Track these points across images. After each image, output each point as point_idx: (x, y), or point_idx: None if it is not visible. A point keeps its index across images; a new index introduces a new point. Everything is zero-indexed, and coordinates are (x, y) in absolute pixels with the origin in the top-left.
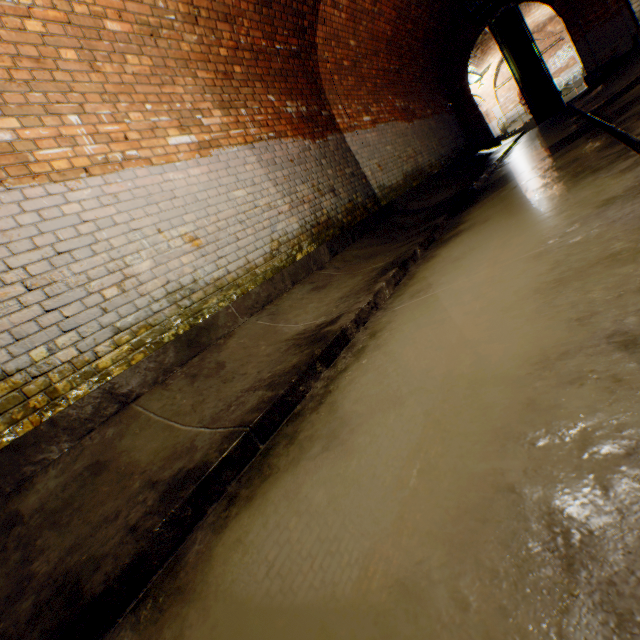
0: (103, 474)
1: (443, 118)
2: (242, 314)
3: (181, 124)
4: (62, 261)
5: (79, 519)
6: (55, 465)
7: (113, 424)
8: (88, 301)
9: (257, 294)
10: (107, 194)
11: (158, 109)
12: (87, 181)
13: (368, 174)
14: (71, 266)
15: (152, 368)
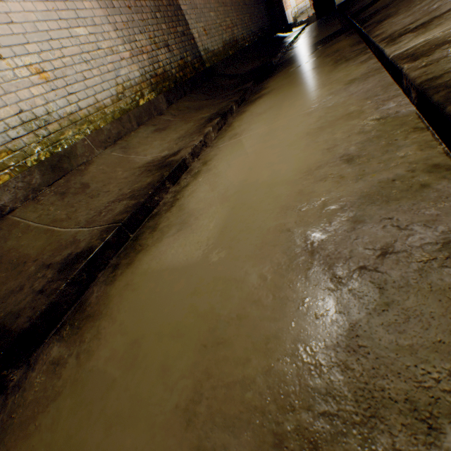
0: None
1: None
2: (97, 147)
3: None
4: None
5: None
6: None
7: None
8: None
9: (109, 131)
10: None
11: None
12: None
13: (196, 36)
14: None
15: (21, 187)
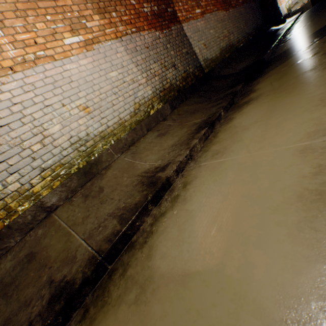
0: (32, 262)
1: (249, 5)
2: (116, 152)
3: (72, 28)
4: (4, 131)
5: (16, 294)
6: (11, 252)
7: (42, 227)
8: (23, 154)
9: (125, 139)
10: (27, 84)
11: (55, 19)
12: (13, 76)
13: (197, 51)
14: (10, 134)
15: (64, 190)
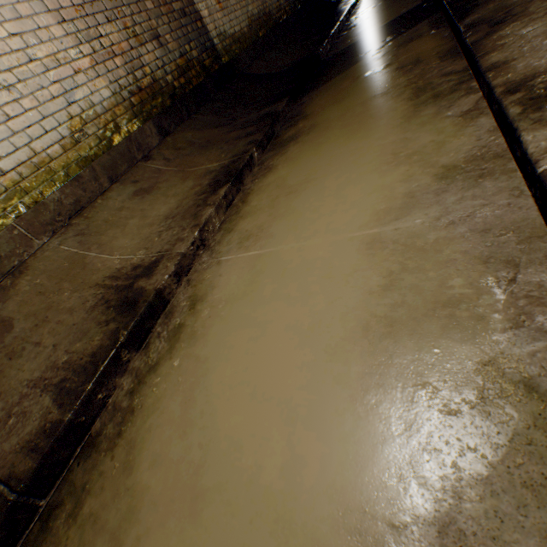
0: None
1: None
2: (38, 234)
3: None
4: None
5: None
6: None
7: None
8: None
9: (58, 202)
10: None
11: None
12: None
13: (205, 14)
14: None
15: None
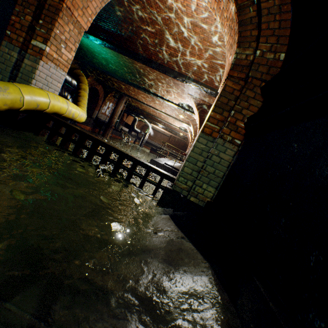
0: None
1: None
2: None
3: None
4: None
5: None
6: None
7: None
8: None
9: None
10: None
11: None
12: None
13: None
14: None
15: None
